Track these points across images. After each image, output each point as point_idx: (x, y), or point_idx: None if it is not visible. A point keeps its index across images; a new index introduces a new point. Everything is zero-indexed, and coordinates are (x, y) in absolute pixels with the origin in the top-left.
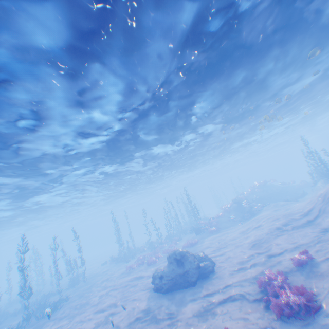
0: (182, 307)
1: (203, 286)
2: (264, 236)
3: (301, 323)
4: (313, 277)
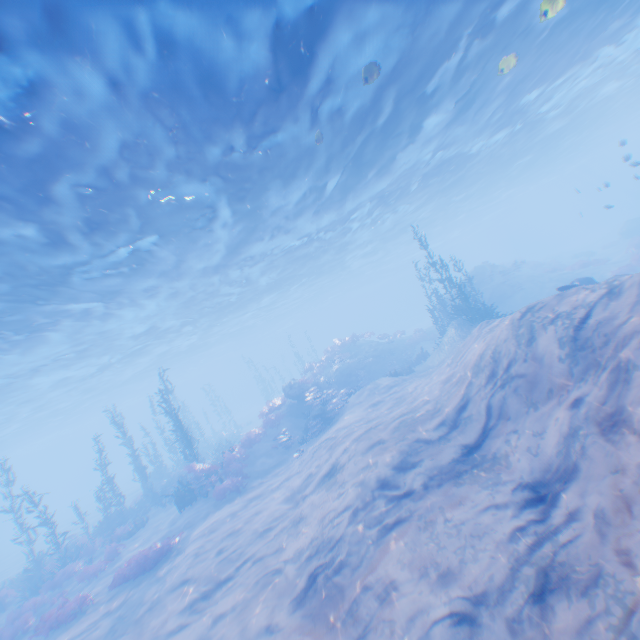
0: None
1: None
2: (347, 527)
3: None
4: None
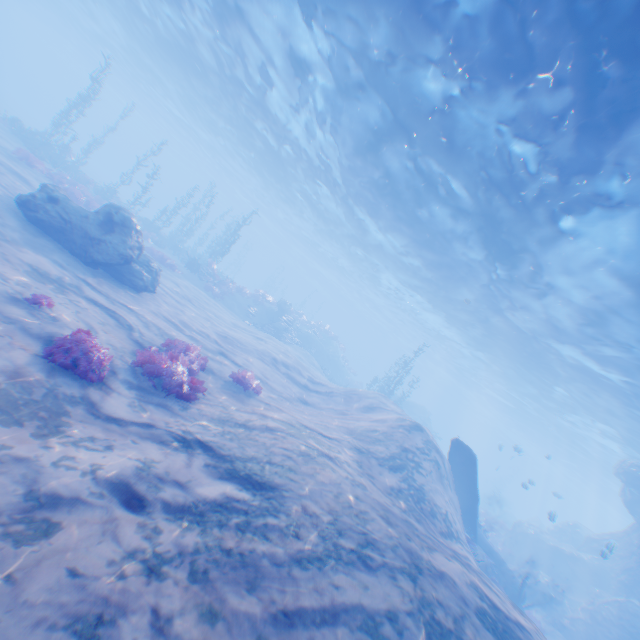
0: (29, 248)
1: (99, 279)
2: (250, 347)
3: (150, 388)
4: (229, 394)
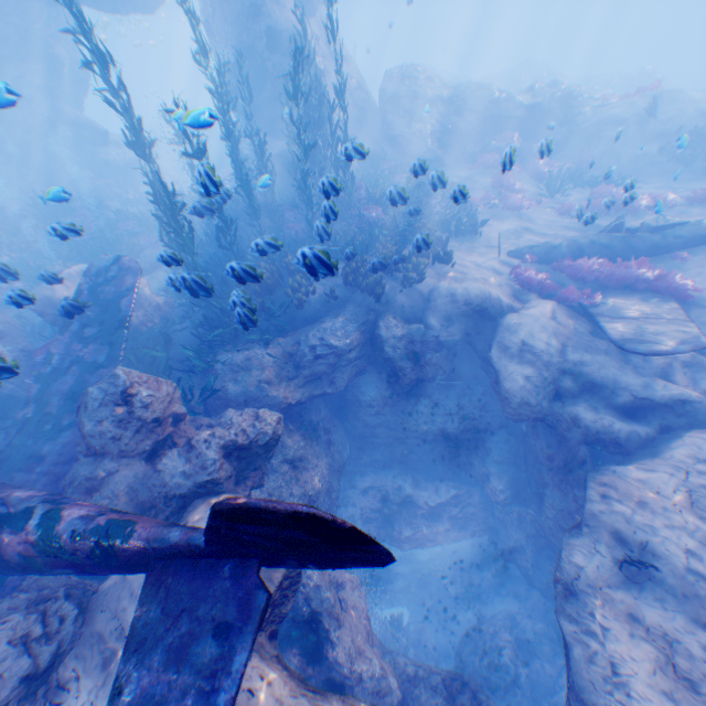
0: None
1: None
2: None
3: None
4: None
